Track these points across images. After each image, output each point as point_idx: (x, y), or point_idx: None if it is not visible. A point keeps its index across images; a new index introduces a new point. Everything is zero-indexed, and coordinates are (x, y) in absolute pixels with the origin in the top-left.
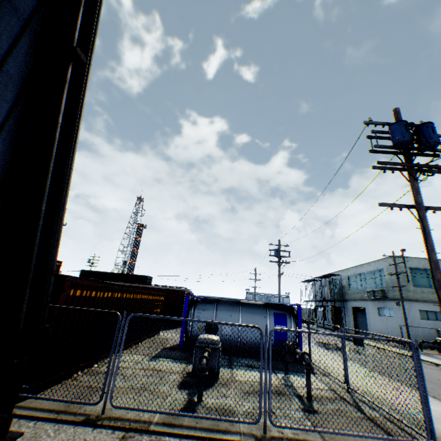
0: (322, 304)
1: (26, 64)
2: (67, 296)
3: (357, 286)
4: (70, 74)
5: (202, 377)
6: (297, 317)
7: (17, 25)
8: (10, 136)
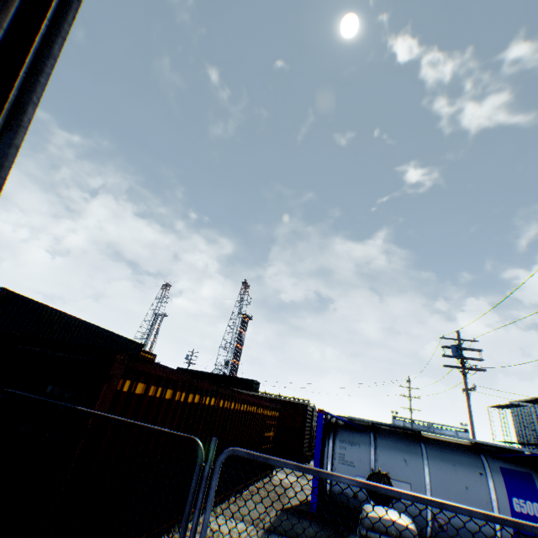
0: None
1: None
2: (114, 392)
3: None
4: None
5: None
6: None
7: None
8: None
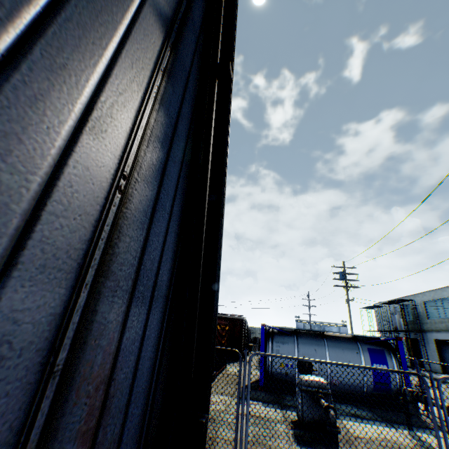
0: (393, 335)
1: (196, 81)
2: None
3: (438, 314)
4: (216, 92)
5: (335, 435)
6: (396, 353)
7: (193, 42)
8: (188, 157)
